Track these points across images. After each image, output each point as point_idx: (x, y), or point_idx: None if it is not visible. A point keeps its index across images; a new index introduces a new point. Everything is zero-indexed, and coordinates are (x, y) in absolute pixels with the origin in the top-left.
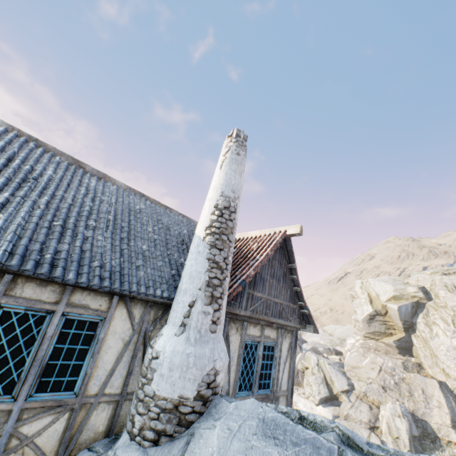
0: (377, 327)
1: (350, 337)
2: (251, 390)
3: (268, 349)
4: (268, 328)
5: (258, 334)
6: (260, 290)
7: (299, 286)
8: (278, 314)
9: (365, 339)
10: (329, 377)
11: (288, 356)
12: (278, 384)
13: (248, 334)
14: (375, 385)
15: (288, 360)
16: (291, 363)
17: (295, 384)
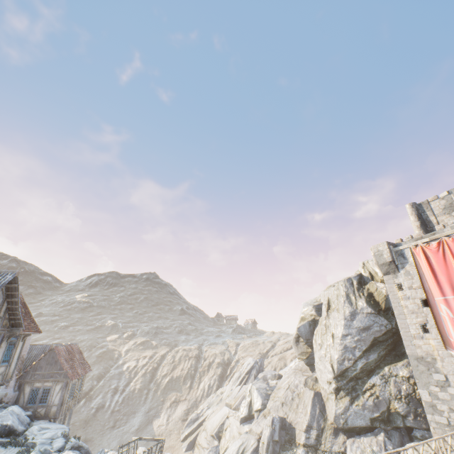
0: (302, 348)
1: (294, 360)
2: (35, 403)
3: (47, 389)
4: (48, 382)
5: (41, 385)
6: (40, 370)
7: (62, 364)
8: (50, 377)
9: (299, 360)
10: (253, 400)
11: (61, 391)
12: (53, 401)
13: (35, 386)
14: (278, 402)
15: (61, 392)
16: (61, 393)
17: (237, 409)
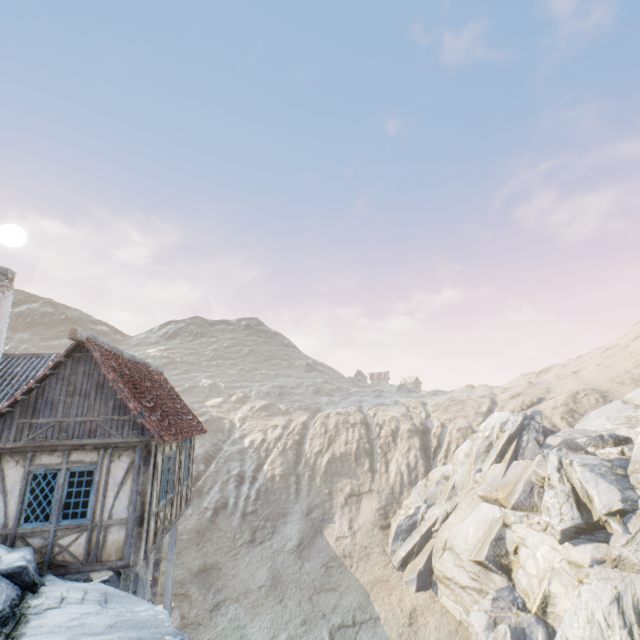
0: None
1: None
2: (48, 520)
3: (82, 475)
4: (81, 452)
5: (60, 461)
6: (47, 415)
7: (119, 393)
8: (87, 434)
9: None
10: (582, 491)
11: (130, 478)
12: (108, 512)
13: (39, 464)
14: None
15: (130, 482)
16: (133, 486)
17: (525, 509)
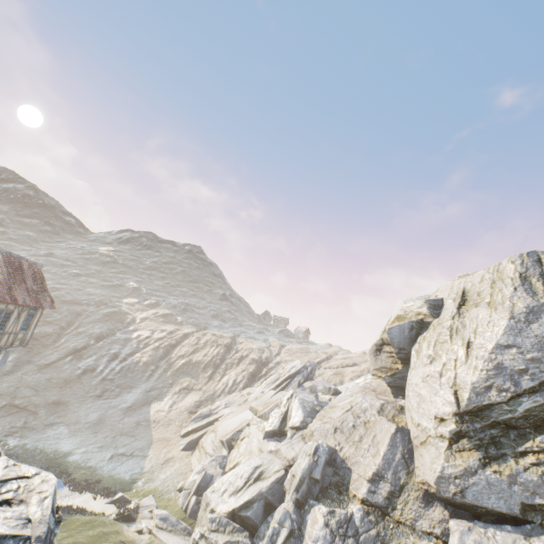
0: (384, 361)
1: (363, 376)
2: None
3: None
4: None
5: None
6: None
7: None
8: None
9: (373, 378)
10: (290, 413)
11: None
12: None
13: None
14: (328, 425)
15: None
16: None
17: (264, 418)
